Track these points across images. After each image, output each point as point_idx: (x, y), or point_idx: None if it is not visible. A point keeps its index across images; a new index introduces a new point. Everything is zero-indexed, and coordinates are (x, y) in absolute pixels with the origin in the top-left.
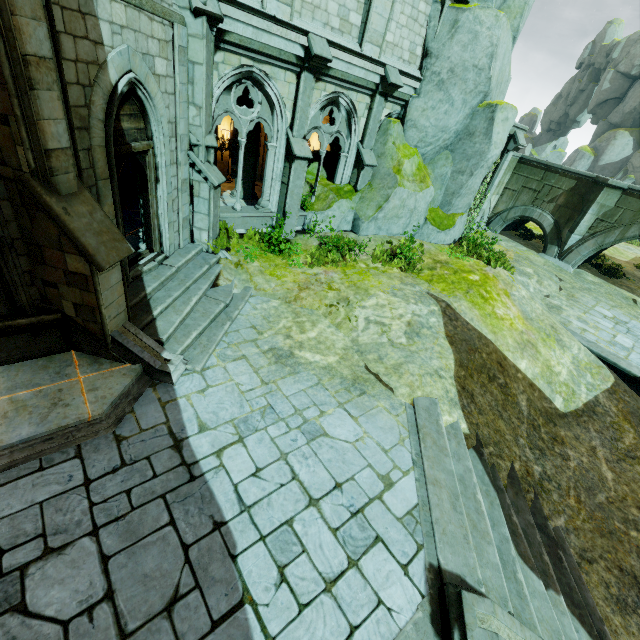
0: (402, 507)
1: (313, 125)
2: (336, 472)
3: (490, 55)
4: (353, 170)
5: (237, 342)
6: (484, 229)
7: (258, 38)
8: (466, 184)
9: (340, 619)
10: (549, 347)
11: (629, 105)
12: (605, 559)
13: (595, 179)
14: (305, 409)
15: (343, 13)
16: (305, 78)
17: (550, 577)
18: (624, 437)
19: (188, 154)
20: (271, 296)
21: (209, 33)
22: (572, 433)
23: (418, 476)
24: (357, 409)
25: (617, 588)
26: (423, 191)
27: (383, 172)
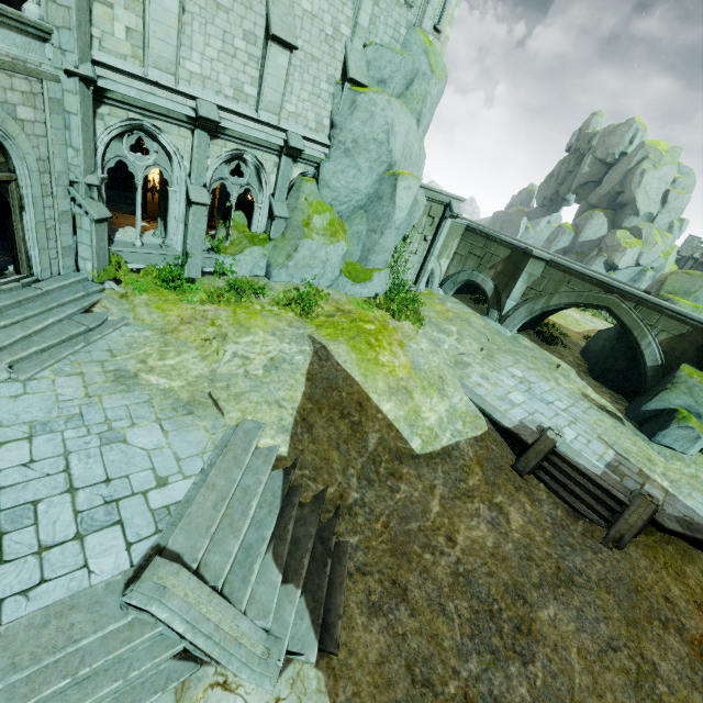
0: (163, 502)
1: (219, 176)
2: (113, 470)
3: (387, 132)
4: (268, 220)
5: (82, 361)
6: (408, 286)
7: (143, 98)
8: (378, 242)
9: (35, 574)
10: (427, 395)
11: (604, 189)
12: (383, 573)
13: (524, 250)
14: (117, 420)
15: (237, 85)
16: (199, 135)
17: (299, 575)
18: (470, 478)
19: (68, 189)
20: (148, 327)
21: (86, 90)
22: (417, 471)
23: (198, 481)
24: (174, 425)
25: (379, 596)
26: (334, 245)
27: (294, 224)
